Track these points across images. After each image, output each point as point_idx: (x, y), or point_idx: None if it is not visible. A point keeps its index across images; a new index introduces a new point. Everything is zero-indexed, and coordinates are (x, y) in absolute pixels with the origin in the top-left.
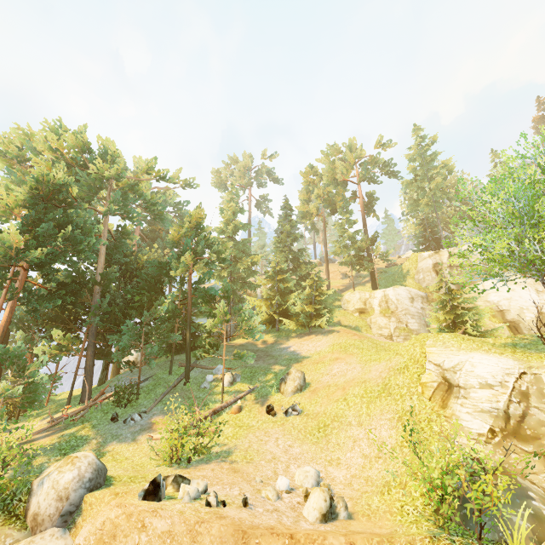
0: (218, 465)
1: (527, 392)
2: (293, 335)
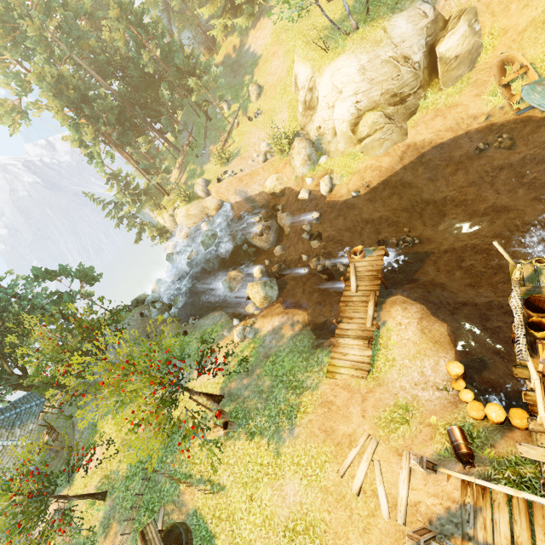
0: (236, 159)
1: (312, 87)
2: (250, 26)
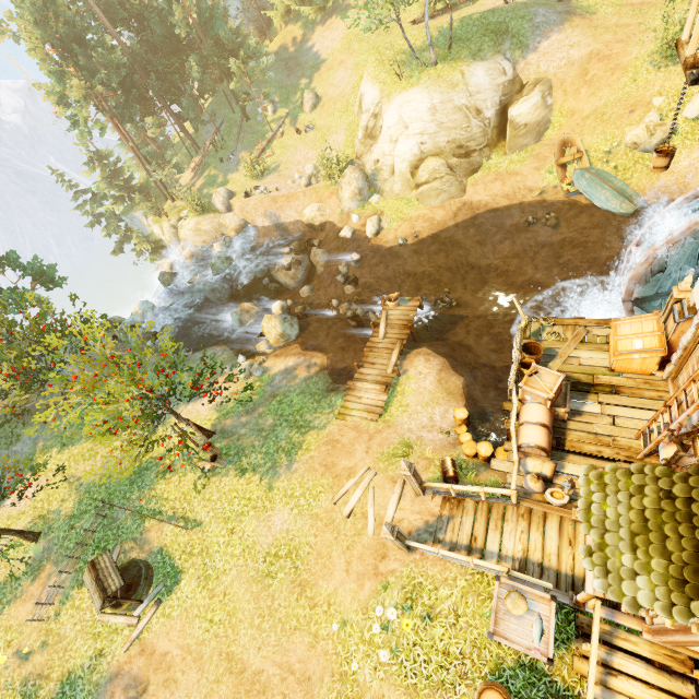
0: (273, 175)
1: (378, 113)
2: (318, 21)
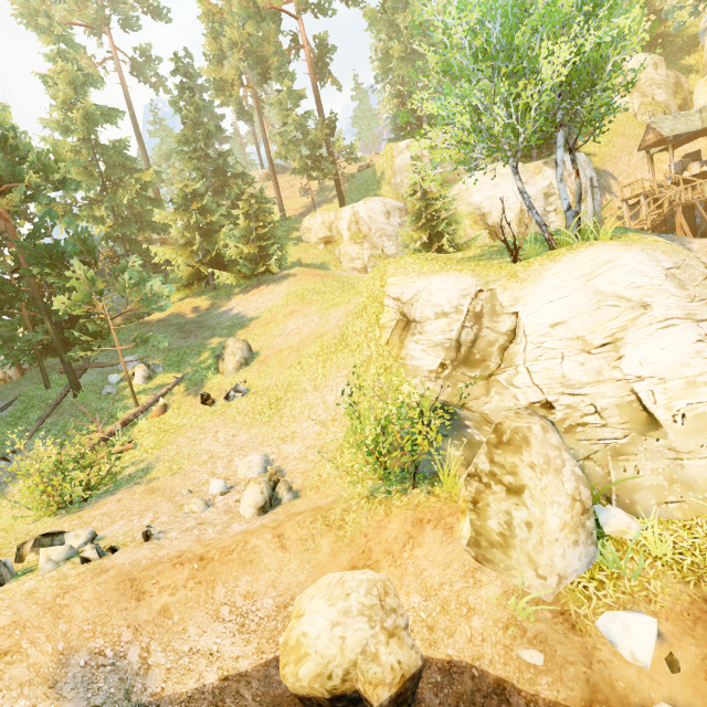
0: (128, 492)
1: (481, 312)
2: (236, 292)
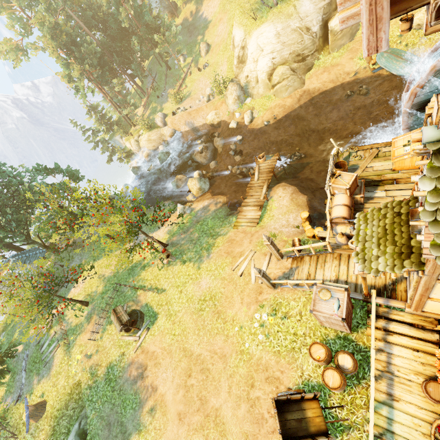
0: (188, 99)
1: (244, 46)
2: None
